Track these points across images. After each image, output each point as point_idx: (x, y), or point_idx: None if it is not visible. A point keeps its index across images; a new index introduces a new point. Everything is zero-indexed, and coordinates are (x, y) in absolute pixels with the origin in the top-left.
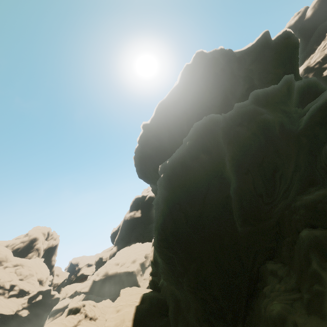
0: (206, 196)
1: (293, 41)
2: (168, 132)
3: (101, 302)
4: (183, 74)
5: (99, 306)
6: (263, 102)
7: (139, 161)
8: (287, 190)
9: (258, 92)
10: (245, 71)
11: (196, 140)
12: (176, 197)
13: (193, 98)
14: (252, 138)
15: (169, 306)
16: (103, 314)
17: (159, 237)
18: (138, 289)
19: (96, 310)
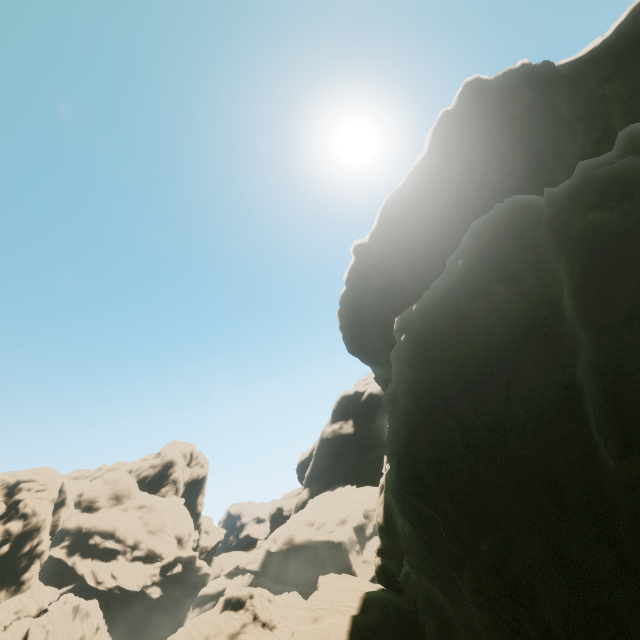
0: (512, 382)
1: None
2: (408, 255)
3: (282, 596)
4: (437, 133)
5: (279, 602)
6: None
7: (349, 319)
8: None
9: (639, 128)
10: (588, 103)
11: (482, 255)
12: (437, 384)
13: (461, 178)
14: (637, 234)
15: (426, 629)
16: (287, 621)
17: (400, 472)
18: (355, 580)
19: (273, 609)
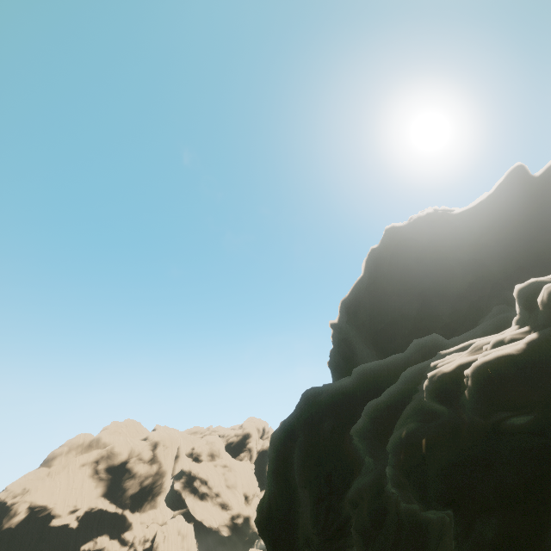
0: (296, 491)
1: None
2: (356, 342)
3: None
4: (367, 263)
5: None
6: (367, 385)
7: (332, 371)
8: (344, 526)
9: (365, 367)
10: (470, 249)
11: (288, 422)
12: (270, 480)
13: (371, 306)
14: (313, 447)
15: None
16: None
17: (256, 518)
18: None
19: None
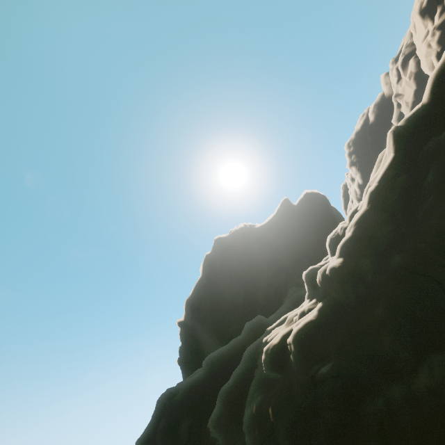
0: None
1: (319, 201)
2: (201, 334)
3: None
4: (204, 266)
5: None
6: (216, 373)
7: (182, 367)
8: None
9: (213, 356)
10: (269, 251)
11: (144, 438)
12: None
13: (210, 301)
14: None
15: None
16: None
17: None
18: None
19: None
